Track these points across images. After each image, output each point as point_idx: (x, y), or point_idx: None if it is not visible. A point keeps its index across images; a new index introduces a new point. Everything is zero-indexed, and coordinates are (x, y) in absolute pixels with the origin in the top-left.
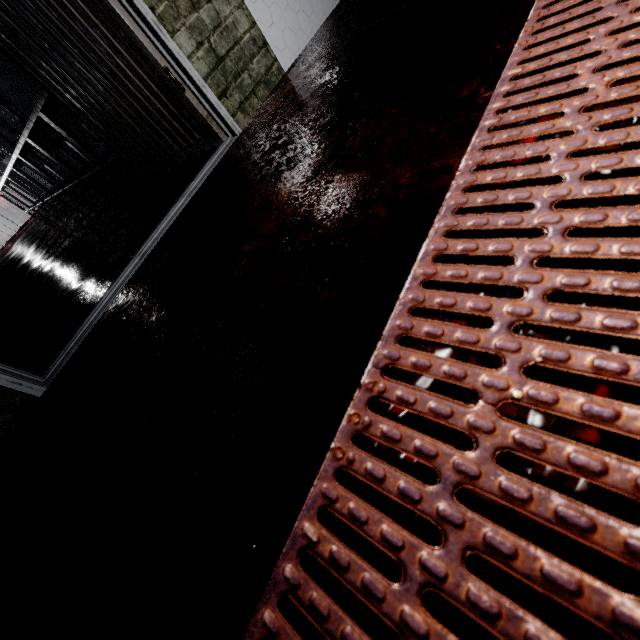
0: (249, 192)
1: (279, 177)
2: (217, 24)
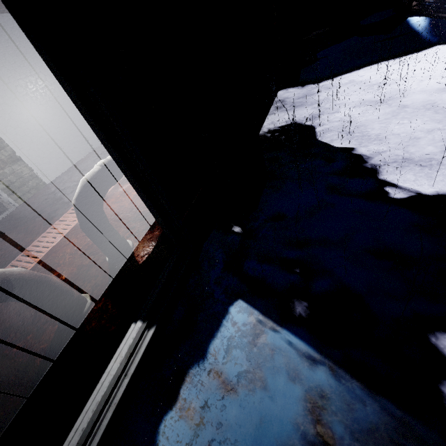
0: (2, 234)
1: (12, 231)
2: (13, 172)
